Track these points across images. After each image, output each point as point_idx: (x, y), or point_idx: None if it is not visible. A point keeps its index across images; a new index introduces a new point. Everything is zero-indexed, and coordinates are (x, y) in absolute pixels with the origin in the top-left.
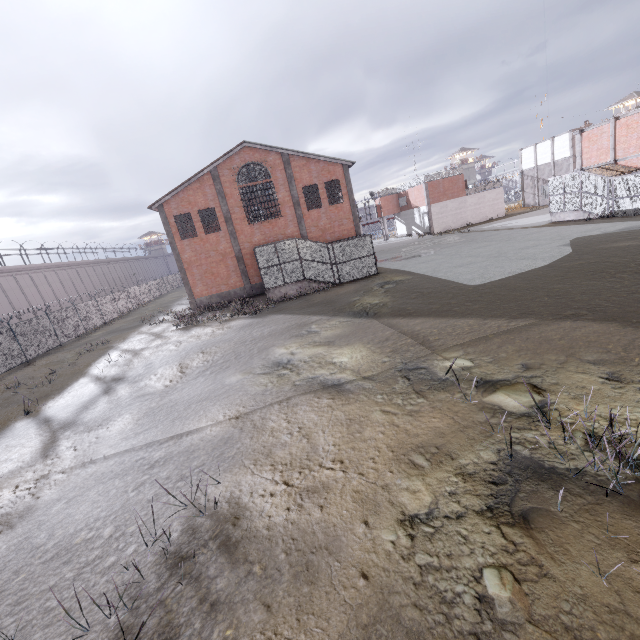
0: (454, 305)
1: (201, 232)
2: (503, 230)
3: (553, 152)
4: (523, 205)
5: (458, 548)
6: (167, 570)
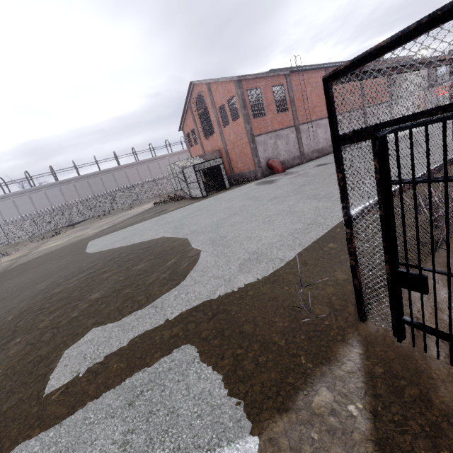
0: (68, 246)
1: (194, 143)
2: None
3: None
4: None
5: None
6: None
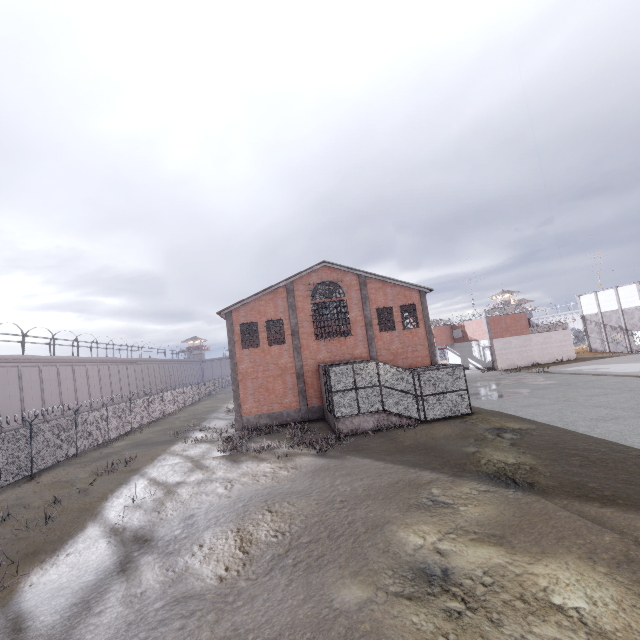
0: None
1: (264, 343)
2: (601, 375)
3: (619, 300)
4: (589, 349)
5: None
6: None
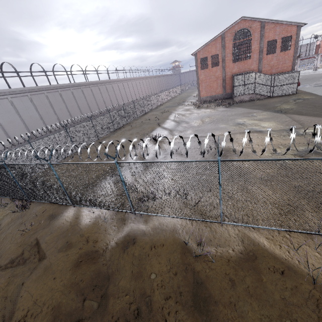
0: None
1: (210, 66)
2: None
3: None
4: None
5: (282, 157)
6: (216, 152)
